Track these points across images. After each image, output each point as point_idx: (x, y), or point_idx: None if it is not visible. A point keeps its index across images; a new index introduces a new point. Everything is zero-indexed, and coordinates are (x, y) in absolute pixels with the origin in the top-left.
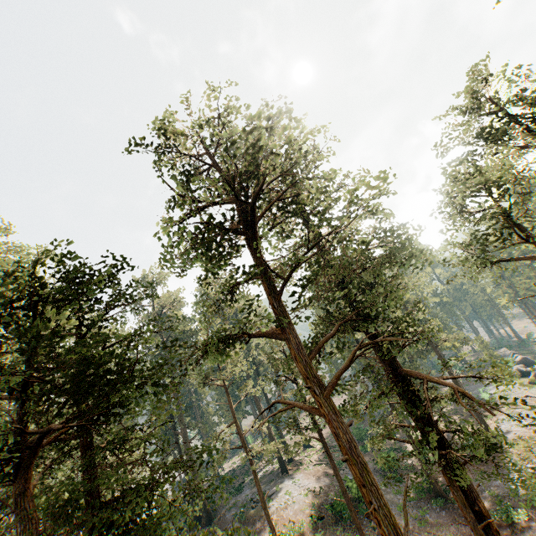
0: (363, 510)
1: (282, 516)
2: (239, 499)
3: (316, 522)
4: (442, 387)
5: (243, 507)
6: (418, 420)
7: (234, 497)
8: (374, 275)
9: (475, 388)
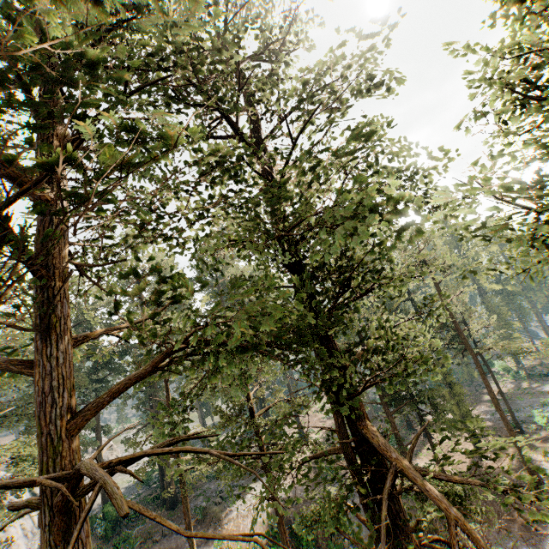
0: (333, 546)
1: (239, 527)
2: (211, 487)
3: (271, 547)
4: (484, 393)
5: (207, 501)
6: (373, 520)
7: (208, 482)
8: (324, 247)
9: (528, 403)
